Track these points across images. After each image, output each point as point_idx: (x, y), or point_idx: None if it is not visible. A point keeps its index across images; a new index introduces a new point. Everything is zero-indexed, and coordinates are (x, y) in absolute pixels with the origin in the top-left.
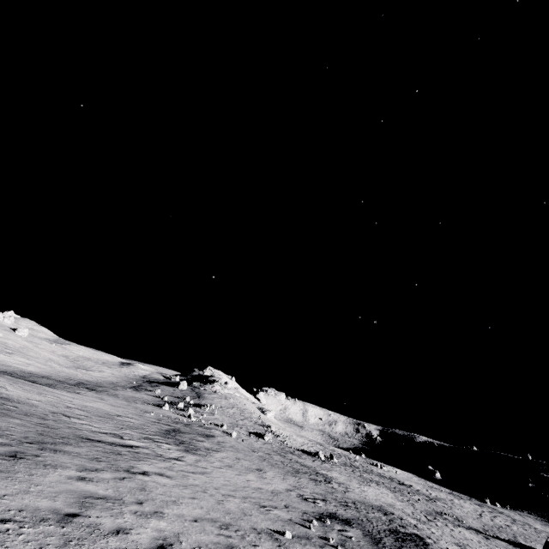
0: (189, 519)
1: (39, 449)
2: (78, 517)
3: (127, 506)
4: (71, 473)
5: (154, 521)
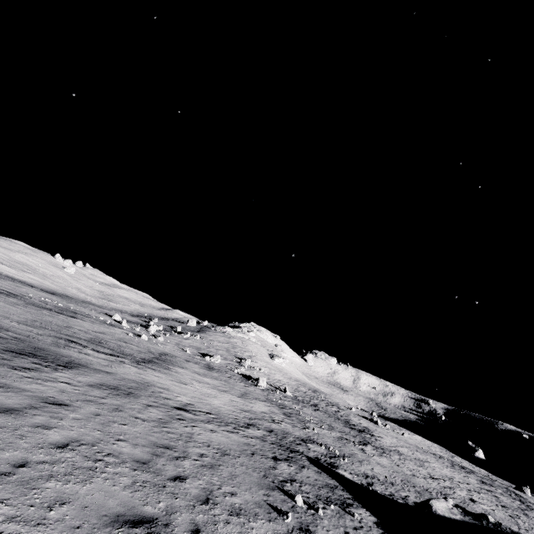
0: None
1: None
2: None
3: None
4: None
5: None
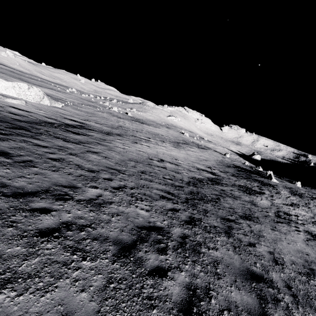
0: None
1: None
2: None
3: None
4: None
5: None
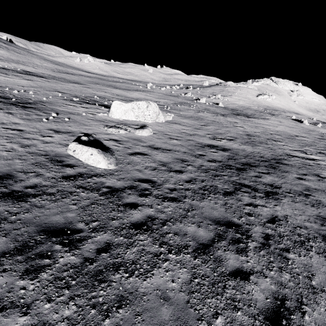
0: None
1: None
2: None
3: None
4: None
5: None
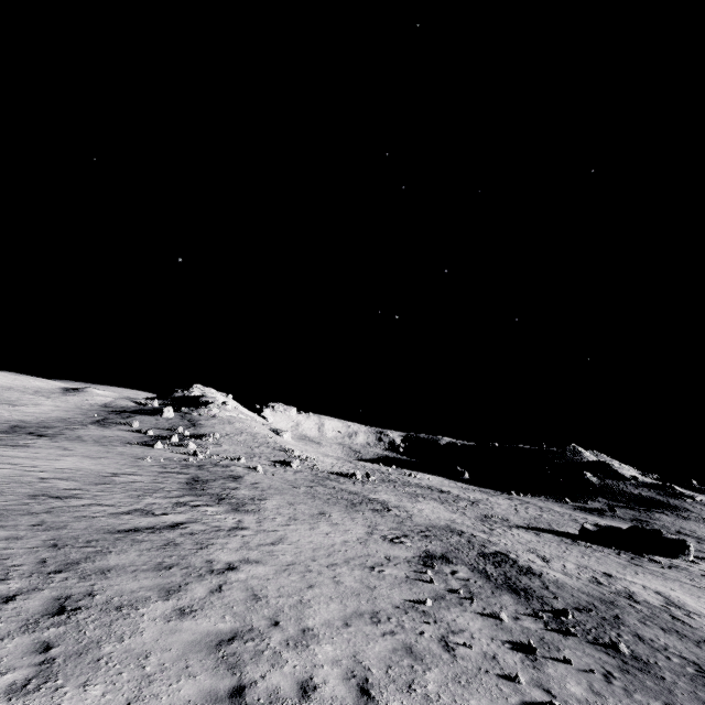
0: (339, 625)
1: (80, 578)
2: (246, 692)
3: (269, 637)
4: (161, 609)
5: (318, 649)
